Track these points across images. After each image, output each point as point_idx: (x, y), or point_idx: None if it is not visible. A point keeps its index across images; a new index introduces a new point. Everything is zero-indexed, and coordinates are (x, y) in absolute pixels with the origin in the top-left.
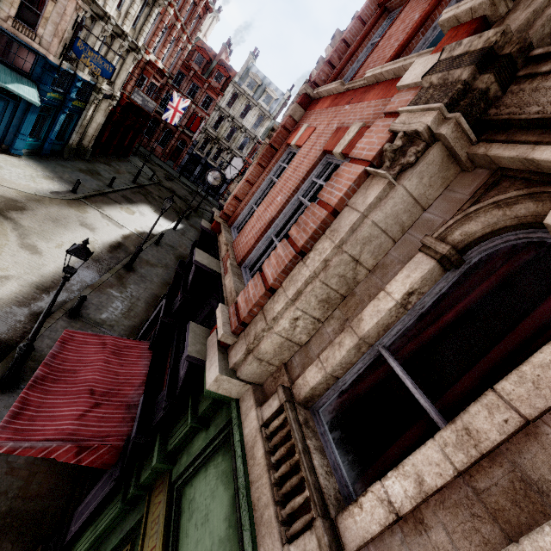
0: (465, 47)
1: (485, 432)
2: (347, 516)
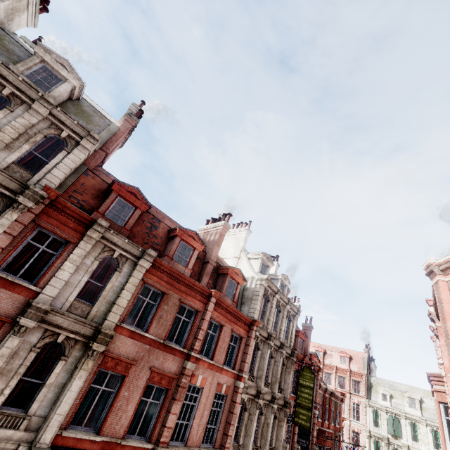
0: (246, 385)
1: (245, 423)
2: (240, 442)
